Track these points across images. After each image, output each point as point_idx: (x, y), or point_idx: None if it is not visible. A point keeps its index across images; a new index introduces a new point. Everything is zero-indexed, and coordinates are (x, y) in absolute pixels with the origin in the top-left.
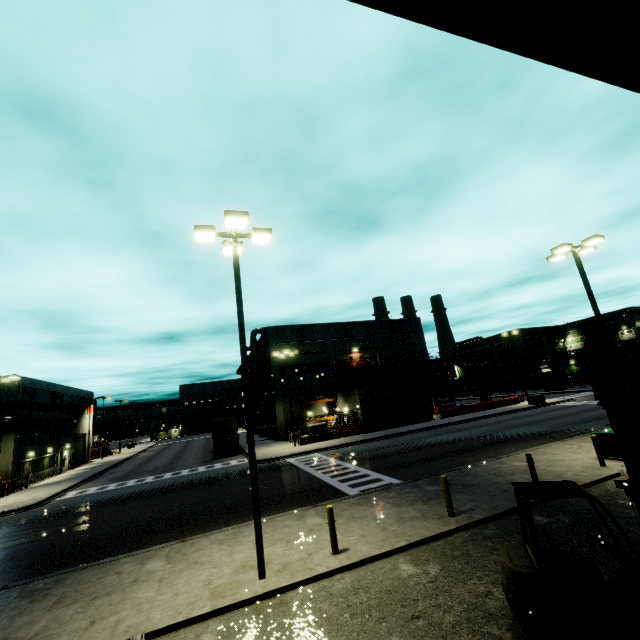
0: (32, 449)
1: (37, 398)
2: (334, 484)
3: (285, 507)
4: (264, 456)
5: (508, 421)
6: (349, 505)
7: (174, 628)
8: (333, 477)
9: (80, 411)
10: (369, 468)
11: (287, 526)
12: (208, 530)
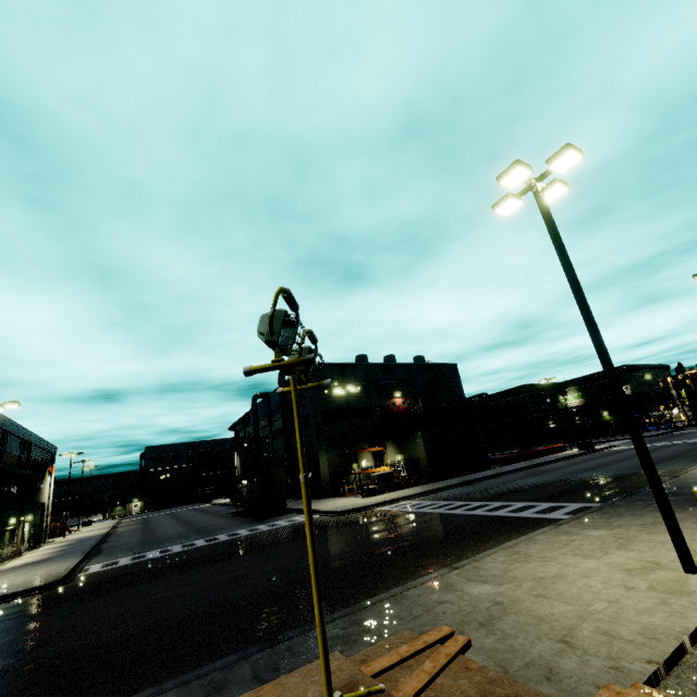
0: None
1: (7, 446)
2: (510, 515)
3: (499, 535)
4: (341, 508)
5: (586, 462)
6: (604, 519)
7: None
8: (490, 511)
9: (42, 471)
10: (519, 501)
11: (574, 540)
12: (442, 562)
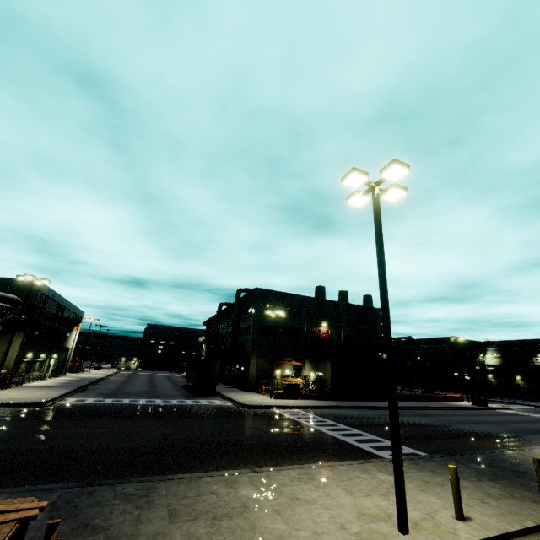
0: (31, 351)
1: (47, 306)
2: (352, 443)
3: (324, 456)
4: (248, 402)
5: (467, 416)
6: (406, 468)
7: None
8: (343, 435)
9: (71, 326)
10: (373, 434)
11: (360, 477)
12: (261, 464)
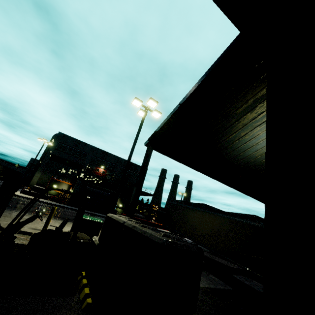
0: None
1: None
2: None
3: None
4: None
5: None
6: None
7: None
8: None
9: None
10: None
11: None
12: None
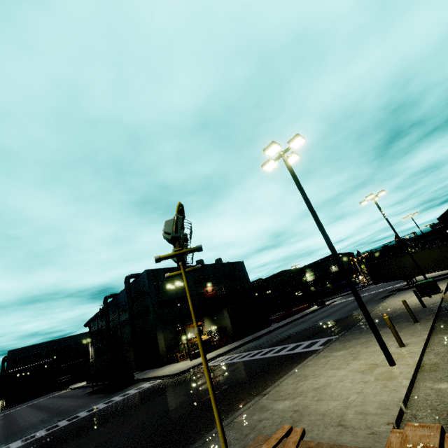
0: None
1: None
2: (288, 352)
3: (285, 367)
4: (176, 371)
5: (323, 313)
6: (341, 344)
7: (408, 395)
8: (276, 353)
9: None
10: (291, 343)
11: (329, 360)
12: (254, 393)
